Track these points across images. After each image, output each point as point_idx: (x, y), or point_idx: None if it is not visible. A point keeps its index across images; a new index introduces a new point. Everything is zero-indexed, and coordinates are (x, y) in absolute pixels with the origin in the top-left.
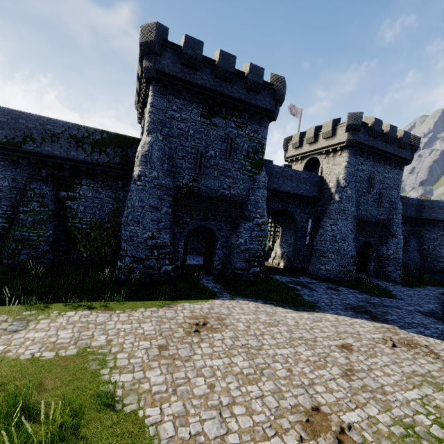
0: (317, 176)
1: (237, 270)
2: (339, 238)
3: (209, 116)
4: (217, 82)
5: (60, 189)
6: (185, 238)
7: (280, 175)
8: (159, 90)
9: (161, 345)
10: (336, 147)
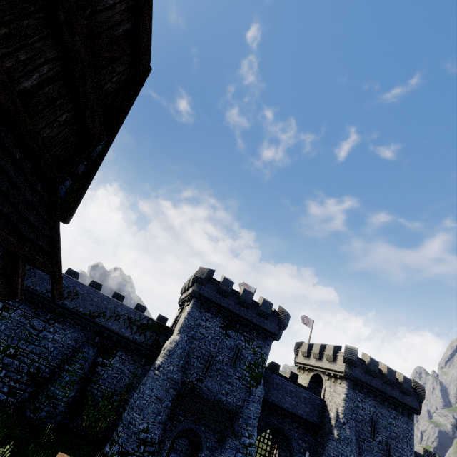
0: (318, 398)
1: None
2: None
3: (226, 328)
4: (238, 306)
5: (99, 355)
6: (173, 437)
7: (280, 388)
8: (197, 304)
9: None
10: (336, 373)
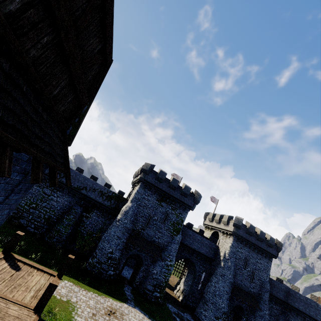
0: (214, 245)
1: (146, 289)
2: (217, 294)
3: (160, 201)
4: (168, 188)
5: (84, 211)
6: (127, 257)
7: (192, 237)
8: (142, 186)
9: (94, 313)
10: (227, 232)
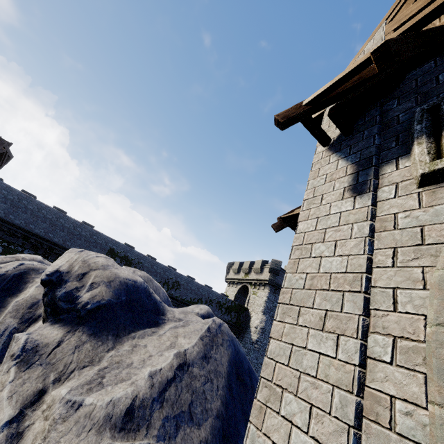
0: None
1: None
2: None
3: None
4: None
5: None
6: None
7: None
8: (272, 290)
9: None
10: None
